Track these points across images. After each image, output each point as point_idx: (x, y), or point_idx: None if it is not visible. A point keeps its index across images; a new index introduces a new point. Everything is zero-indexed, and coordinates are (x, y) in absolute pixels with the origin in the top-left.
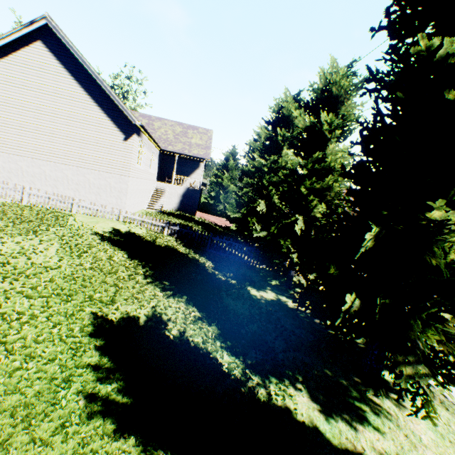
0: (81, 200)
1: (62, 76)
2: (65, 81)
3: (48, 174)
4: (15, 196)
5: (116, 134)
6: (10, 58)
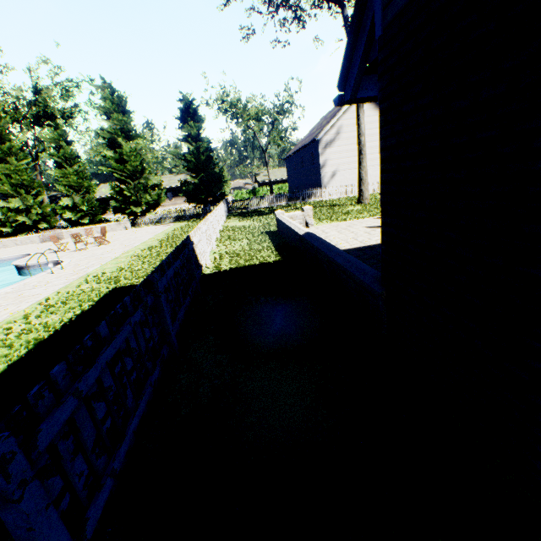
0: None
1: (372, 112)
2: (374, 115)
3: (371, 175)
4: (372, 190)
5: None
6: (346, 113)
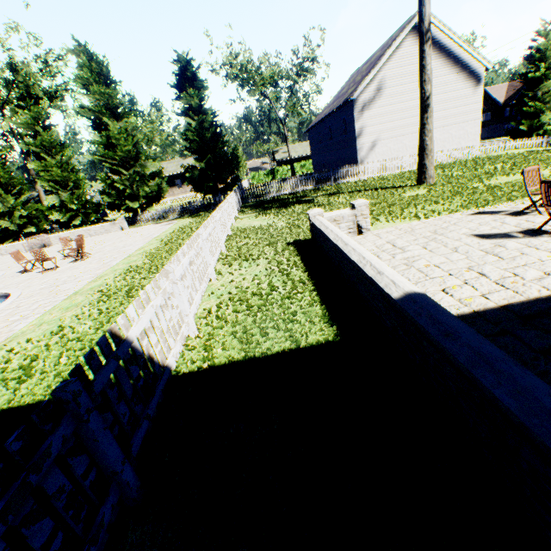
0: (472, 146)
1: None
2: None
3: None
4: None
5: (468, 86)
6: (390, 60)
